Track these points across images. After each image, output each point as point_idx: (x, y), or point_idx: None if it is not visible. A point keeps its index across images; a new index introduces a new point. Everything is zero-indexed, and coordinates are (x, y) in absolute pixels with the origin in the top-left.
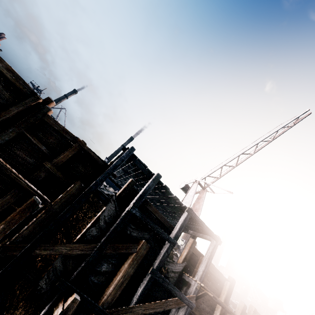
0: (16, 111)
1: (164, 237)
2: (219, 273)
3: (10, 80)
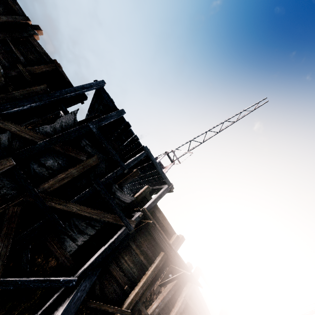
0: (5, 20)
1: (116, 159)
2: (169, 226)
3: (7, 2)
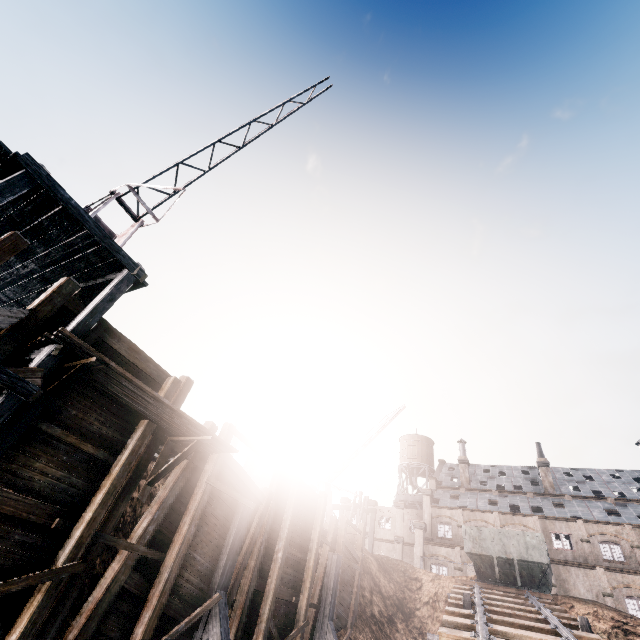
0: None
1: None
2: (152, 364)
3: None
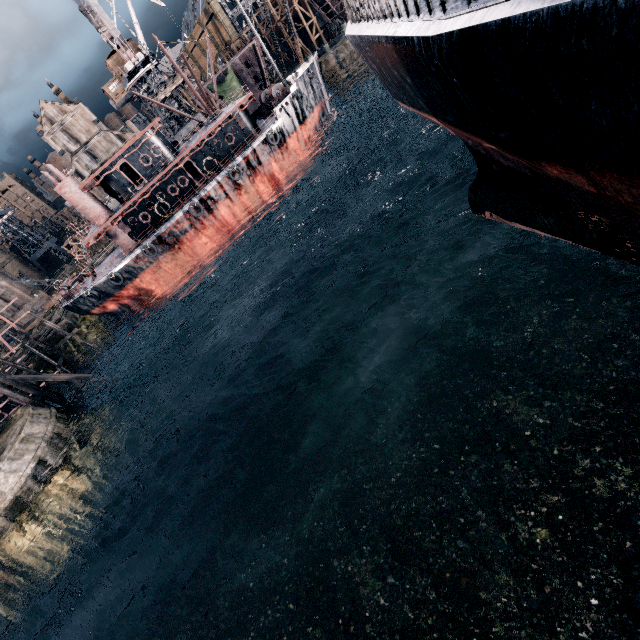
0: None
1: None
2: None
3: (32, 324)
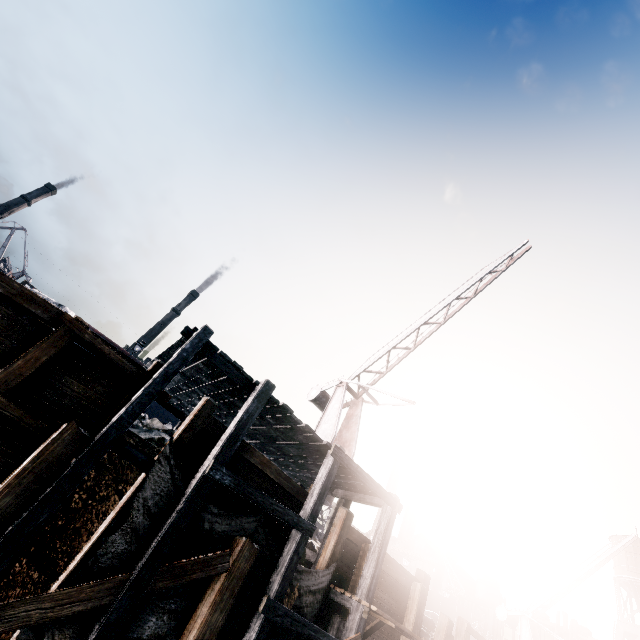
0: None
1: (289, 522)
2: (400, 570)
3: None
